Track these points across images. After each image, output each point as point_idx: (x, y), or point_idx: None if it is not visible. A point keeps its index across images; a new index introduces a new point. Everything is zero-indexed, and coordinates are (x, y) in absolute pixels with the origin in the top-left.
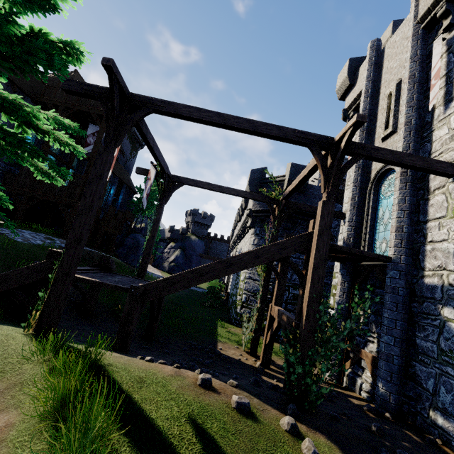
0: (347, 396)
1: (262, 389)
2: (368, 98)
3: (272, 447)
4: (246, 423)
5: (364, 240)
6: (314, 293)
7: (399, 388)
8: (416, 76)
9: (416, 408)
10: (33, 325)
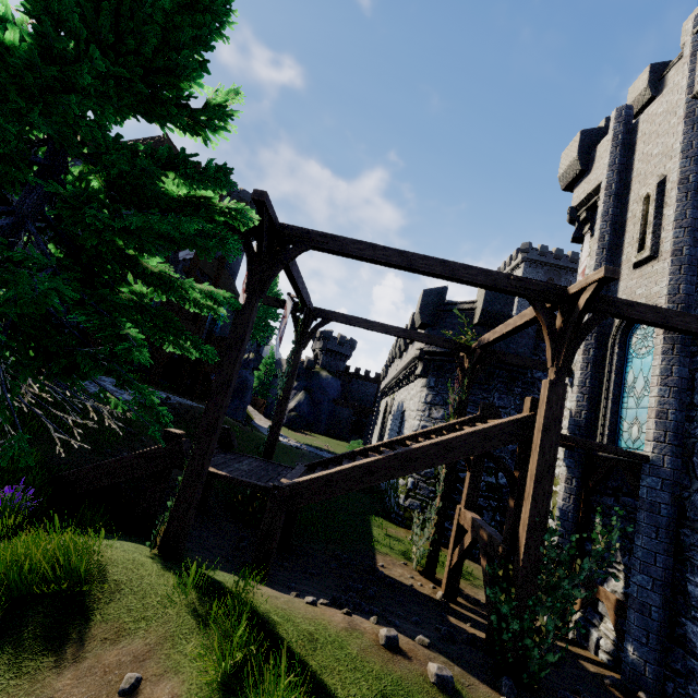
0: (578, 658)
1: (460, 648)
2: (611, 198)
3: None
4: None
5: (603, 417)
6: (537, 515)
7: (660, 655)
8: (691, 180)
9: (687, 690)
10: (158, 543)
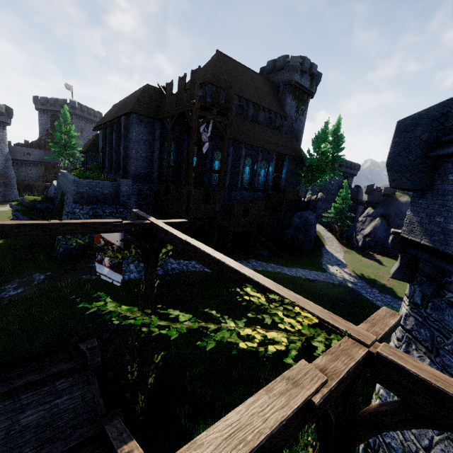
0: None
1: None
2: None
3: None
4: None
5: None
6: None
7: None
8: None
9: None
10: None
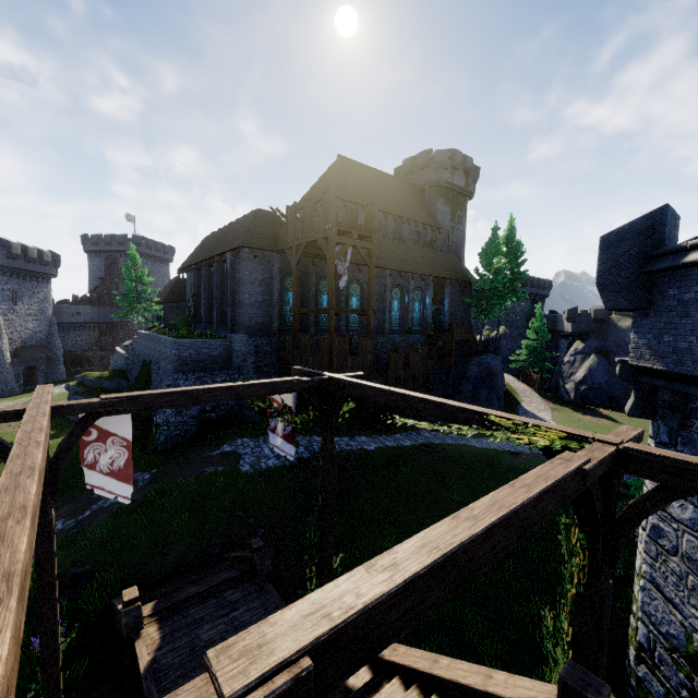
0: None
1: None
2: None
3: None
4: None
5: None
6: None
7: None
8: None
9: None
10: None
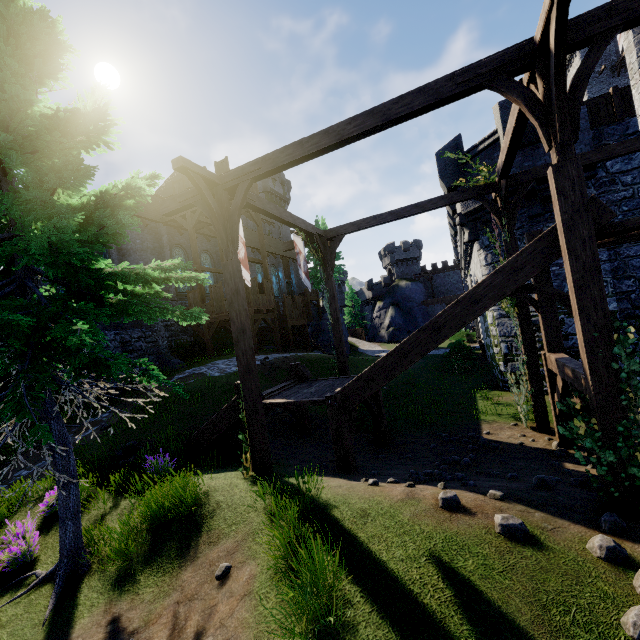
0: None
1: (554, 493)
2: None
3: (573, 586)
4: (522, 554)
5: None
6: (593, 330)
7: None
8: None
9: None
10: (250, 467)
